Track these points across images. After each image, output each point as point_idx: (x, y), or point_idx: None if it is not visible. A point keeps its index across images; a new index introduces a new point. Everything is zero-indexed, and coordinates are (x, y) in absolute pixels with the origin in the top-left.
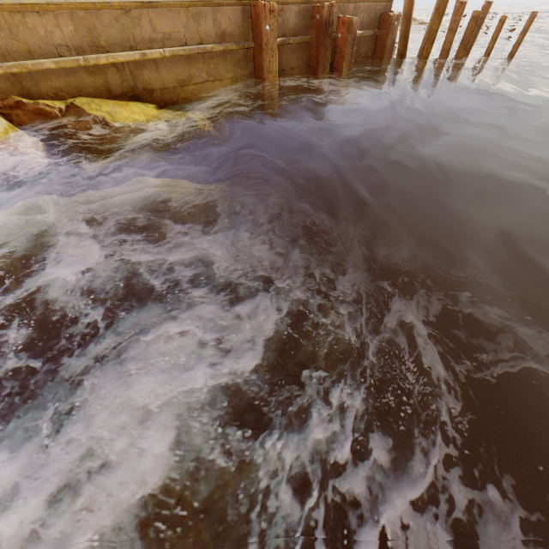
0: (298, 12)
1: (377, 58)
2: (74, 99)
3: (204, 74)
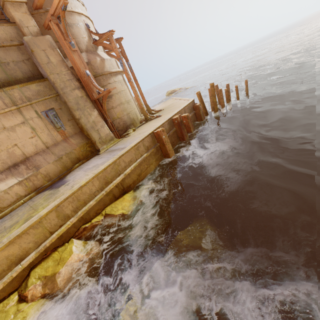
0: (168, 123)
1: (199, 119)
2: (104, 210)
3: (145, 165)
